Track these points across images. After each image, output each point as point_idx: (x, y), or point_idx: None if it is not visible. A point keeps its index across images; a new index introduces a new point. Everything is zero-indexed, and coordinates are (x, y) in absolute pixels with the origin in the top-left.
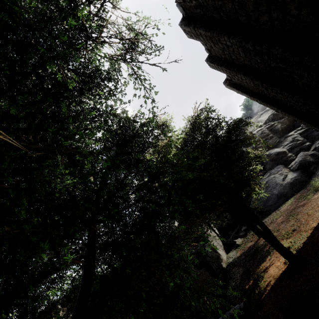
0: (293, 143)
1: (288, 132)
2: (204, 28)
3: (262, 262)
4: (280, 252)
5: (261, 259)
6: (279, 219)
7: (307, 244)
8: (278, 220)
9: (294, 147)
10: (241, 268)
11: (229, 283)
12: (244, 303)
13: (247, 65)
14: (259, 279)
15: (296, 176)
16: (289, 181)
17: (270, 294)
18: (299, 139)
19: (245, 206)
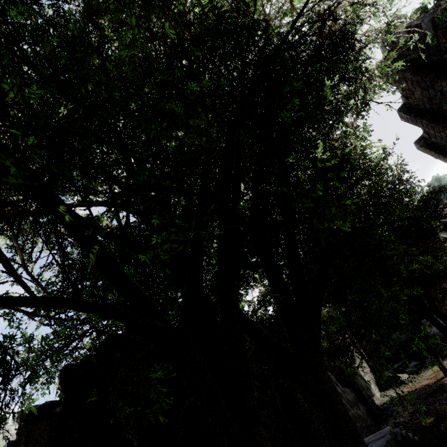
0: None
1: None
2: (413, 71)
3: None
4: None
5: None
6: None
7: None
8: None
9: None
10: (410, 406)
11: (387, 421)
12: (419, 438)
13: None
14: None
15: None
16: None
17: None
18: None
19: (436, 306)
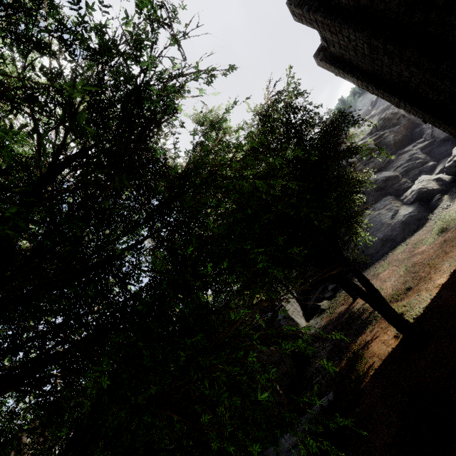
0: (410, 163)
1: (403, 147)
2: None
3: (360, 334)
4: (392, 324)
5: (358, 331)
6: (385, 273)
7: (431, 310)
8: (383, 274)
9: (411, 169)
10: (328, 342)
11: (310, 364)
12: (334, 394)
13: (364, 4)
14: (356, 360)
15: (412, 211)
16: (401, 219)
17: (374, 382)
18: (420, 157)
19: (343, 256)
